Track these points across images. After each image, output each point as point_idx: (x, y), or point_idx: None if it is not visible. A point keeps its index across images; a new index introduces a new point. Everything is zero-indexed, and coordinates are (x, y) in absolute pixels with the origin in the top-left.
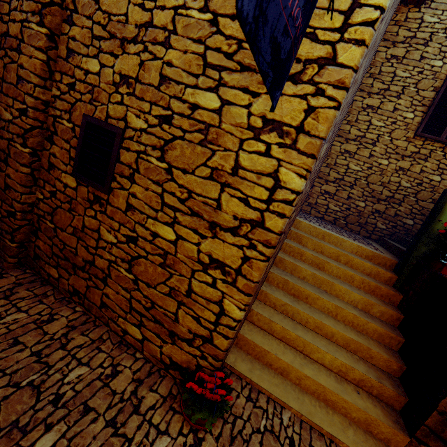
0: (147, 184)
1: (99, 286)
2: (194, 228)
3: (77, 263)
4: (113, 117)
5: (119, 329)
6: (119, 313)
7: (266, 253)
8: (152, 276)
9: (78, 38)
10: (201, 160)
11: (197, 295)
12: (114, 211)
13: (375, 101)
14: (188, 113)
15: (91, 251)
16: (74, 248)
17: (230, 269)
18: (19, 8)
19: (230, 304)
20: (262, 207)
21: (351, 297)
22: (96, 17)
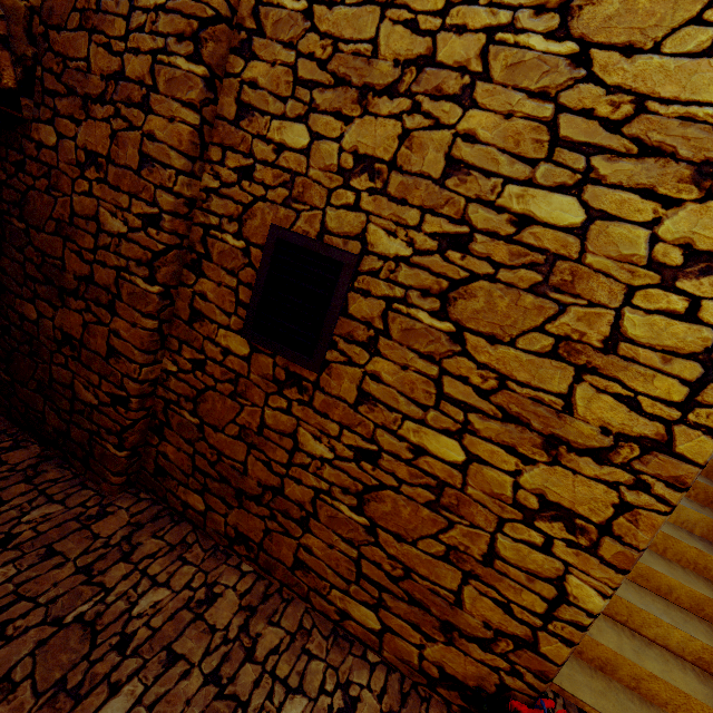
0: (405, 359)
1: (292, 531)
2: (508, 443)
3: (245, 489)
4: (335, 233)
5: (332, 608)
6: (333, 582)
7: (672, 499)
8: (408, 524)
9: (263, 83)
10: (532, 320)
11: (507, 563)
12: (329, 403)
13: None
14: (507, 232)
15: (277, 469)
16: (240, 463)
17: (585, 524)
18: (148, 28)
19: (582, 585)
20: (671, 416)
21: (682, 516)
22: (305, 45)
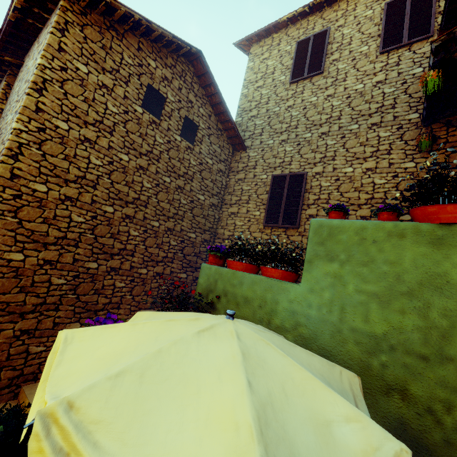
0: None
1: None
2: None
3: None
4: None
5: None
6: None
7: None
8: None
9: None
10: None
11: None
12: None
13: (235, 209)
14: None
15: None
16: None
17: None
18: None
19: None
20: None
21: None
22: None
